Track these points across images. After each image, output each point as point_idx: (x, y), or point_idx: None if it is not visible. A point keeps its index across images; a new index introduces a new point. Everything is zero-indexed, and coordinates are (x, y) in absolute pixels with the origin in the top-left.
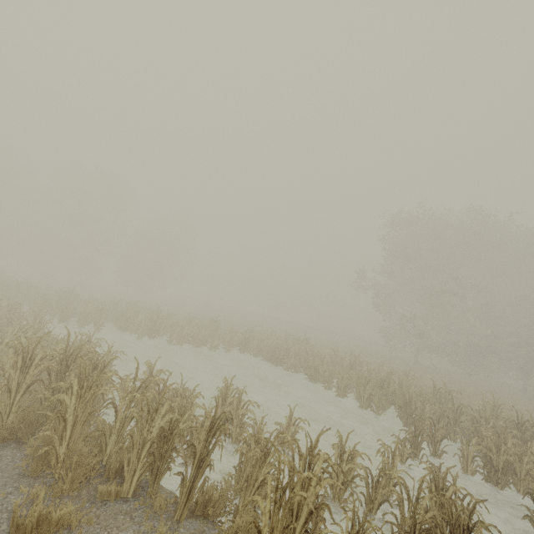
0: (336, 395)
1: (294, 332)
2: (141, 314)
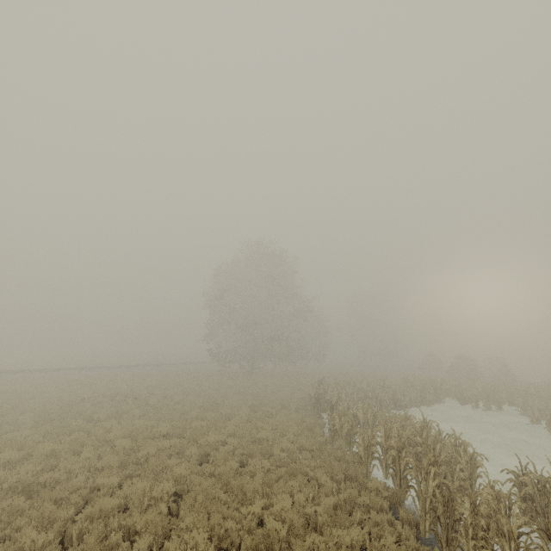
0: (420, 407)
1: (143, 385)
2: (451, 440)
